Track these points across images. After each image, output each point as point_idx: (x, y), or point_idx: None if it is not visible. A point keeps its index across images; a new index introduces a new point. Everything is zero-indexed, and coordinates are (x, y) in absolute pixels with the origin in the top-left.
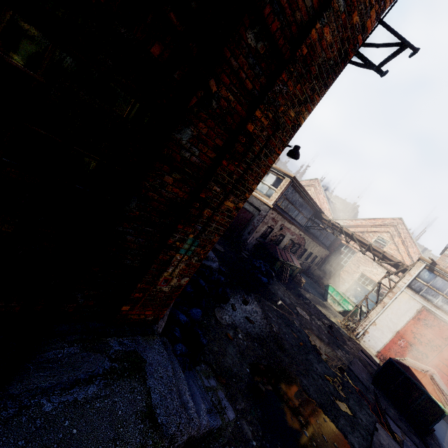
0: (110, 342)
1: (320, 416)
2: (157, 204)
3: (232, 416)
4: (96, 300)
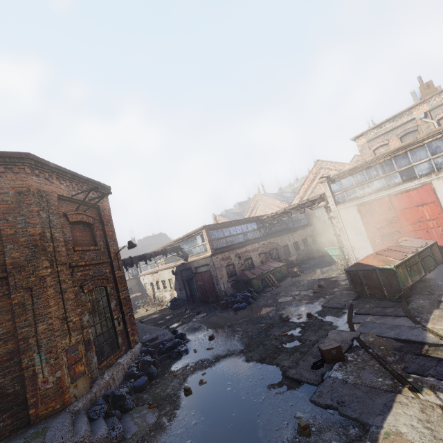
0: (29, 432)
1: (256, 368)
2: (1, 359)
3: (153, 420)
4: (11, 418)
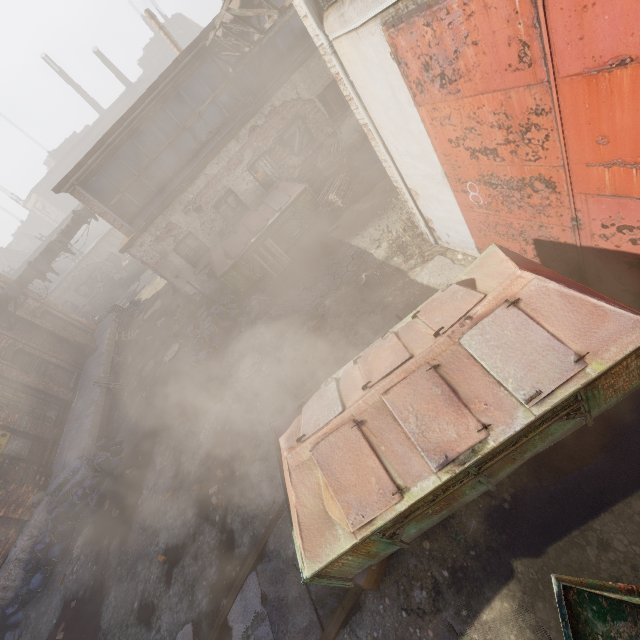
0: None
1: None
2: None
3: None
4: None
